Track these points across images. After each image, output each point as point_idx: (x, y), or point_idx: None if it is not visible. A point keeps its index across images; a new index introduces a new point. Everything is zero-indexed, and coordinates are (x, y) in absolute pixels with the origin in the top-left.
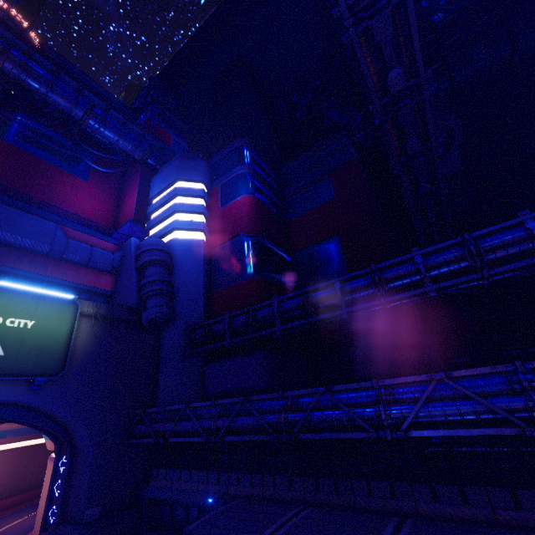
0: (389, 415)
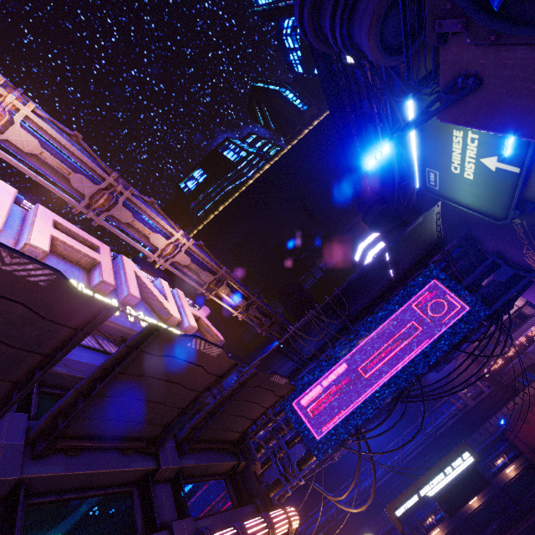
0: (362, 488)
